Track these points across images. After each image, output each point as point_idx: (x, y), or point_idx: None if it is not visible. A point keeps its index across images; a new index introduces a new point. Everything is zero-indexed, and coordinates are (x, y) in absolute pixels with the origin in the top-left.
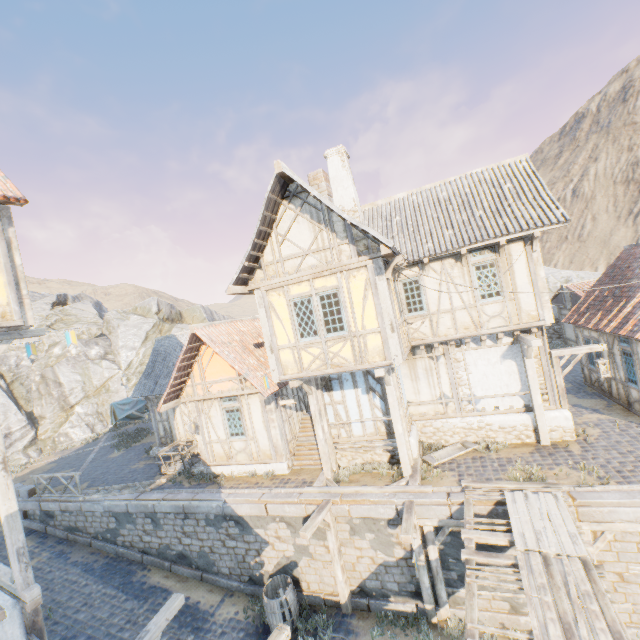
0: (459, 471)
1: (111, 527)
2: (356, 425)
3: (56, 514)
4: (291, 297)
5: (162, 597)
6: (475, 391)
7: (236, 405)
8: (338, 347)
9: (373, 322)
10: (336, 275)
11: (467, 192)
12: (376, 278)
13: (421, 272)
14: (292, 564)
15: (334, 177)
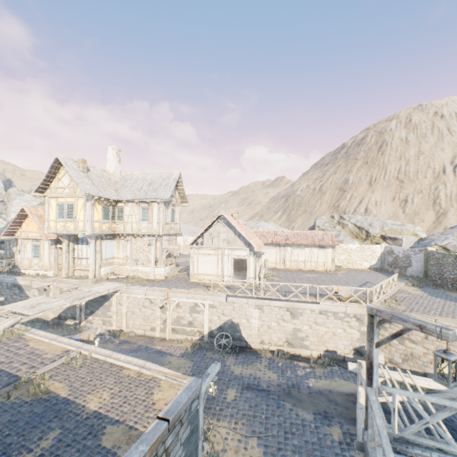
0: (112, 281)
1: None
2: (85, 260)
3: None
4: (58, 202)
5: None
6: (138, 256)
7: (39, 244)
8: (70, 224)
9: (83, 217)
10: (74, 198)
11: (154, 179)
12: (86, 202)
13: (125, 205)
14: None
15: (109, 158)
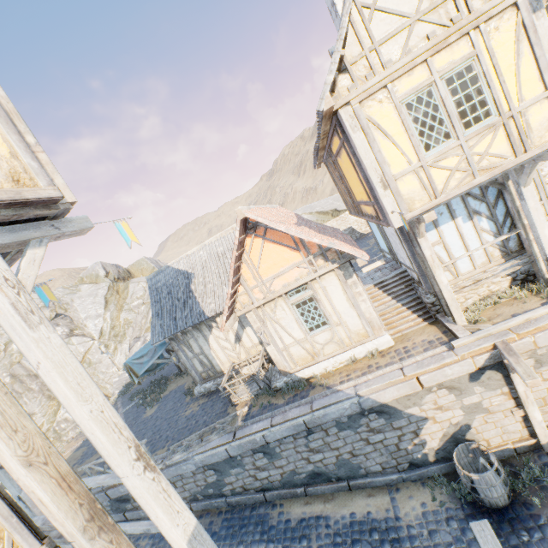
0: None
1: (211, 481)
2: (462, 261)
3: (131, 496)
4: (401, 97)
5: (323, 527)
6: None
7: (308, 294)
8: (485, 143)
9: (535, 87)
10: (467, 37)
11: None
12: (532, 18)
13: None
14: (462, 429)
15: None
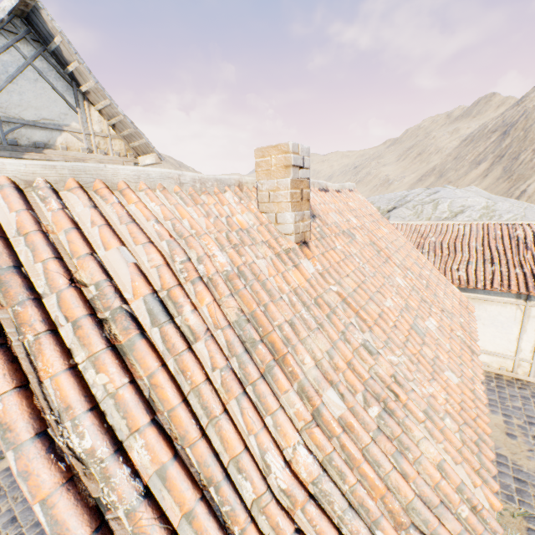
0: None
1: None
2: None
3: None
4: None
5: None
6: None
7: None
8: None
9: None
10: None
11: None
12: None
13: None
14: None
15: None
